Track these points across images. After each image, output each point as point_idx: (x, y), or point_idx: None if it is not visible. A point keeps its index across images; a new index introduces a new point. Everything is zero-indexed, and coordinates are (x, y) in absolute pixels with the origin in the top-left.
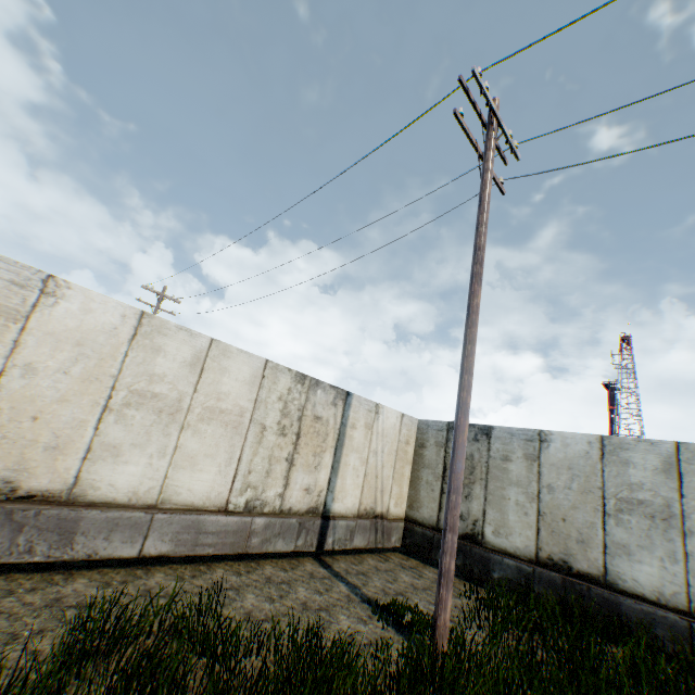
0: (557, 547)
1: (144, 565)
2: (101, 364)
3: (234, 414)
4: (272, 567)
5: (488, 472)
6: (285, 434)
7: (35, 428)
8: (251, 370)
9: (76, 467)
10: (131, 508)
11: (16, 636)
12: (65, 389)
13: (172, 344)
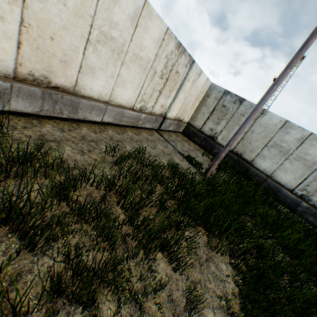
0: (241, 150)
1: (101, 124)
2: (84, 3)
3: (145, 61)
4: (145, 133)
5: (231, 118)
6: (162, 78)
7: (52, 46)
8: (159, 33)
9: (75, 76)
10: (98, 101)
11: (83, 152)
12: (65, 19)
13: None
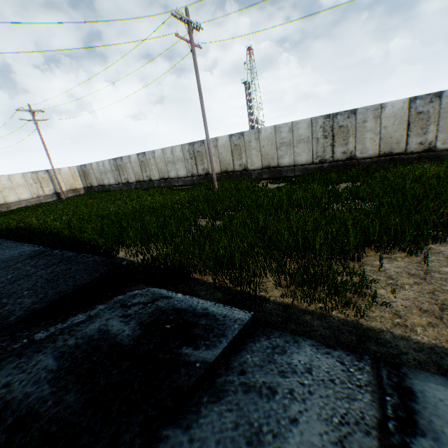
0: (99, 183)
1: None
2: None
3: (24, 184)
4: None
5: (89, 174)
6: (38, 183)
7: None
8: (21, 176)
9: (5, 200)
10: (17, 202)
11: None
12: None
13: (3, 179)
